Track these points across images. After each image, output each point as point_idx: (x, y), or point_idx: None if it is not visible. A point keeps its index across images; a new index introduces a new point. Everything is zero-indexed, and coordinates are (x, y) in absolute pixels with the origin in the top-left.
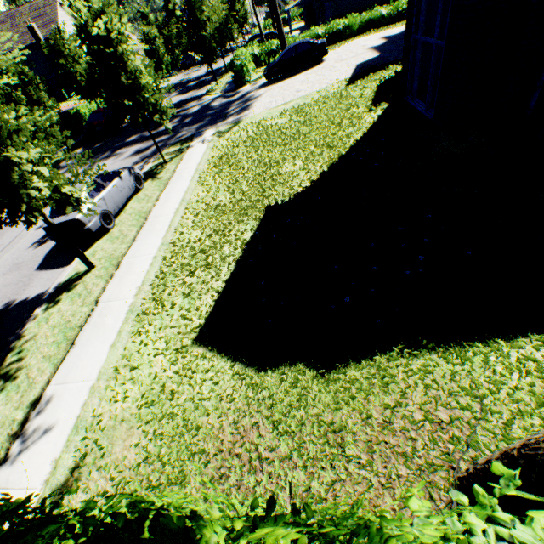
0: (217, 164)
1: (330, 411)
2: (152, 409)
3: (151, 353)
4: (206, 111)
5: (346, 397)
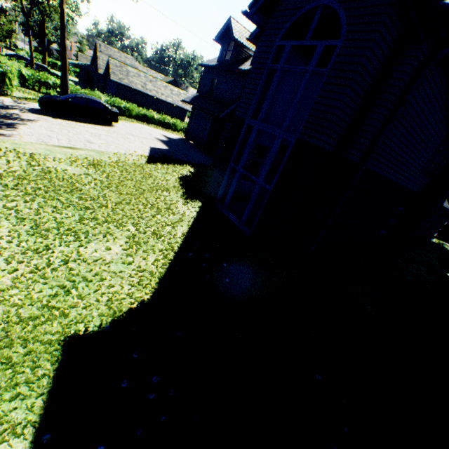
0: None
1: None
2: None
3: None
4: None
5: None
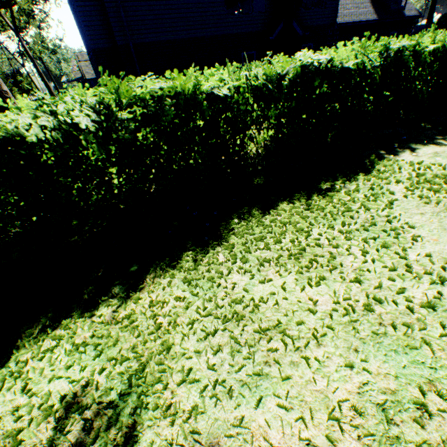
0: None
1: None
2: None
3: None
4: None
5: None
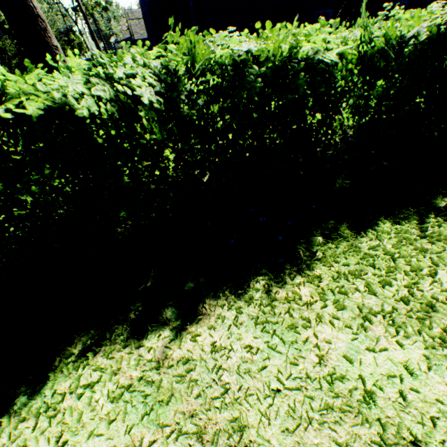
0: None
1: None
2: None
3: None
4: None
5: None
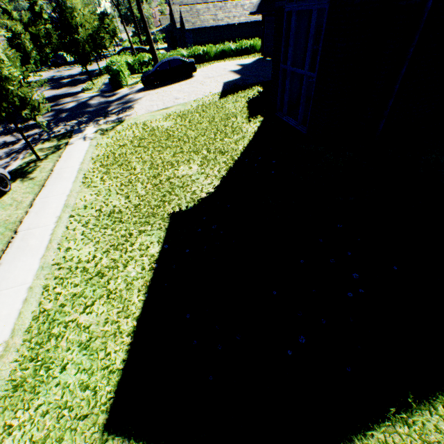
0: (103, 163)
1: None
2: None
3: None
4: (84, 108)
5: None
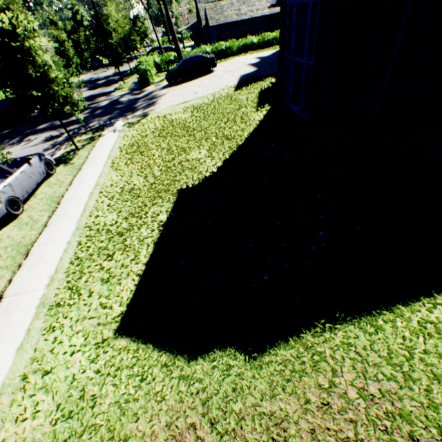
0: (128, 151)
1: (267, 399)
2: (70, 422)
3: (67, 351)
4: (115, 105)
5: (281, 381)
